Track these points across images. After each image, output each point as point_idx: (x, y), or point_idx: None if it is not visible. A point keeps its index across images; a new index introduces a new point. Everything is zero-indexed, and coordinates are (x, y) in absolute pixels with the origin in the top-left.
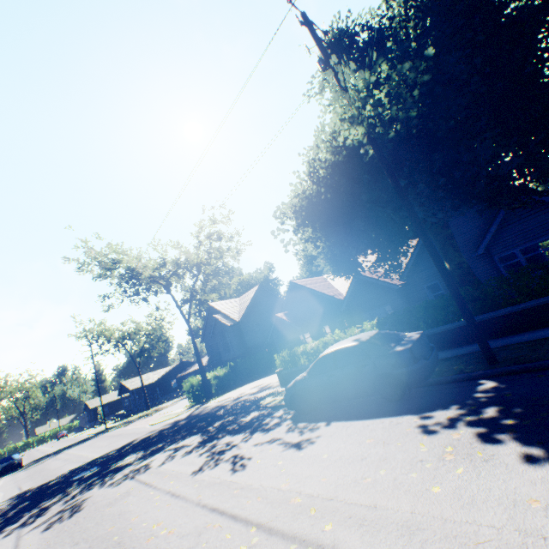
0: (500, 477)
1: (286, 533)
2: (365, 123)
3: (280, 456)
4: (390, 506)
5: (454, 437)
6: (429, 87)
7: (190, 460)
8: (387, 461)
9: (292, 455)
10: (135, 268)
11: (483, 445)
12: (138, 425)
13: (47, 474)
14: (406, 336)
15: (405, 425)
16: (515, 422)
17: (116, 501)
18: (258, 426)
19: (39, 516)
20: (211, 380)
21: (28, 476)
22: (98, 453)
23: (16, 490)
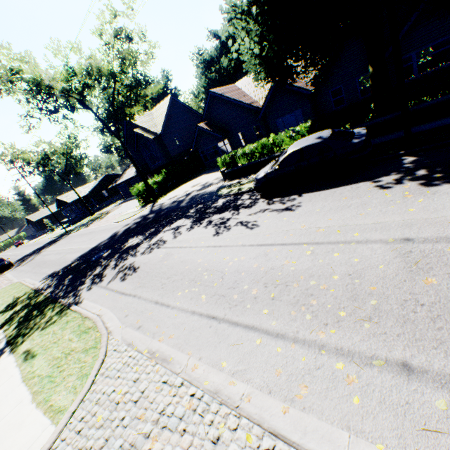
0: (446, 199)
1: (330, 242)
2: None
3: (280, 216)
4: (388, 221)
5: (405, 188)
6: None
7: (199, 231)
8: (367, 205)
9: (291, 214)
10: (41, 80)
11: (427, 188)
12: (101, 224)
13: (57, 263)
14: (354, 132)
15: (364, 187)
16: (442, 175)
17: (165, 259)
18: (237, 206)
19: (102, 278)
20: (152, 186)
21: (36, 267)
22: (90, 245)
23: (40, 275)
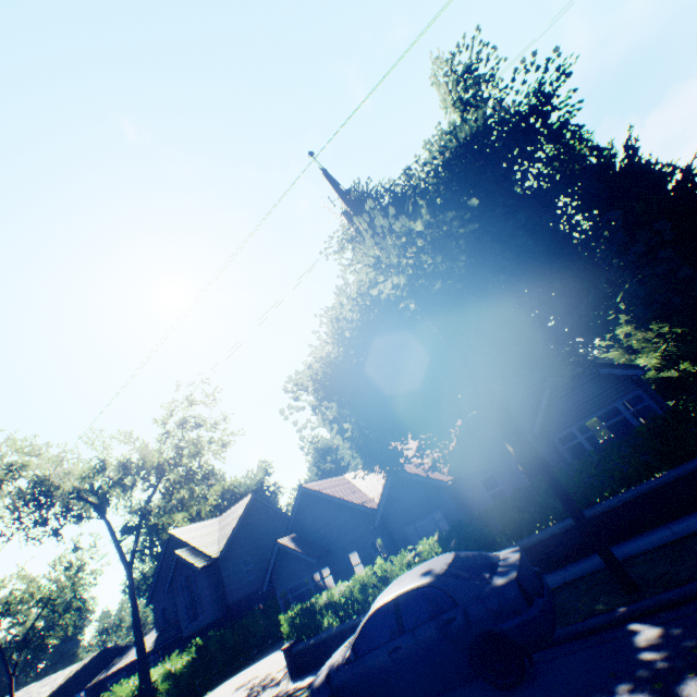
0: None
1: None
2: (406, 272)
3: None
4: None
5: None
6: (475, 238)
7: None
8: None
9: None
10: (48, 476)
11: None
12: None
13: None
14: (499, 558)
15: None
16: None
17: None
18: None
19: None
20: (158, 683)
21: None
22: None
23: None
